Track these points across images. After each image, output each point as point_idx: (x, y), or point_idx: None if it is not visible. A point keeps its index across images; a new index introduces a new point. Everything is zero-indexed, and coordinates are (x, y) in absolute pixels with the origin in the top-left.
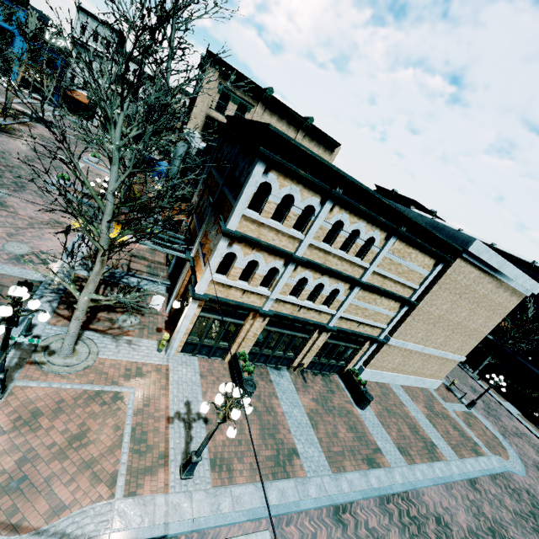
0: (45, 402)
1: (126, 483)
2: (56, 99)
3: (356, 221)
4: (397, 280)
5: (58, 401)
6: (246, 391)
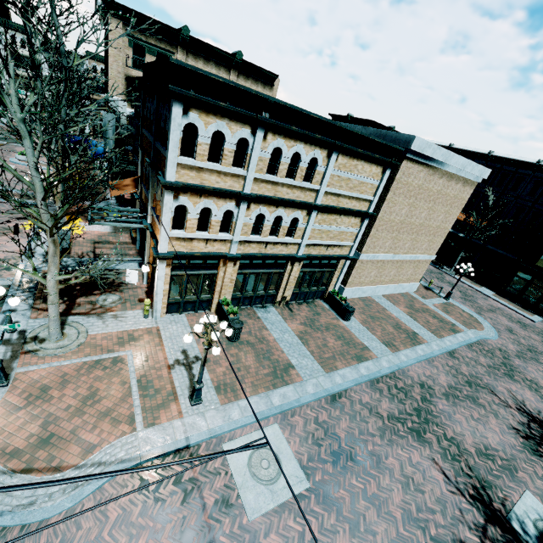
0: (50, 379)
1: (144, 419)
2: None
3: (294, 145)
4: (351, 196)
5: (62, 375)
6: (234, 328)
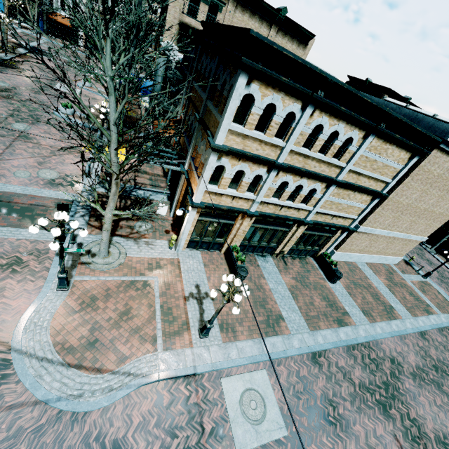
0: (97, 291)
1: (163, 342)
2: (41, 25)
3: (336, 123)
4: (371, 176)
5: (106, 289)
6: (240, 275)
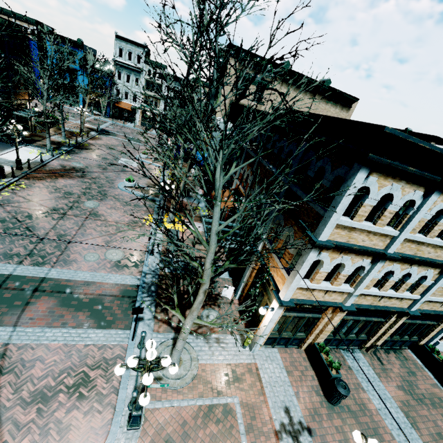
0: (172, 426)
1: None
2: (108, 112)
3: None
4: None
5: (182, 423)
6: (341, 394)
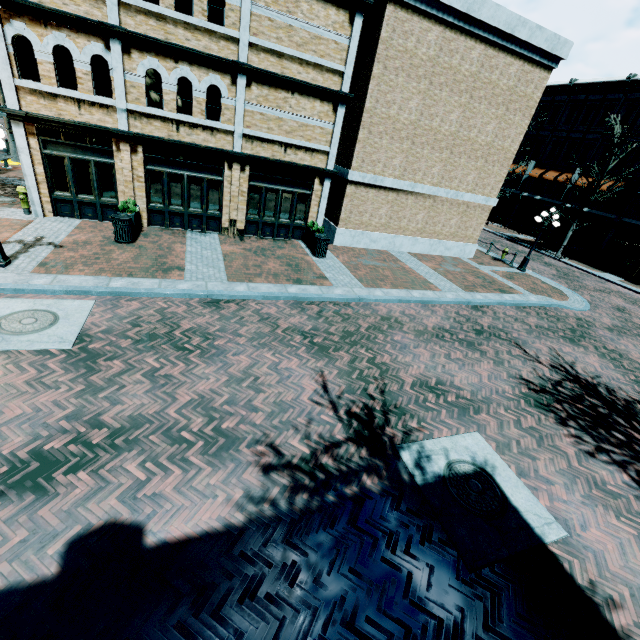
0: None
1: None
2: None
3: None
4: (303, 60)
5: None
6: (114, 220)
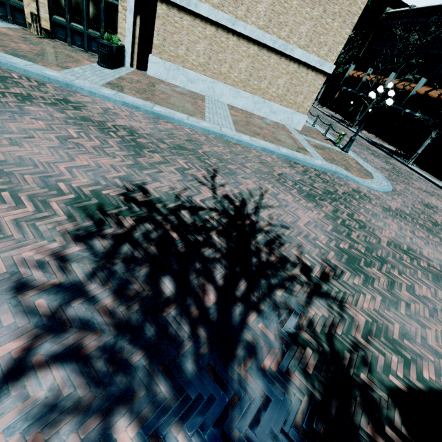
0: None
1: None
2: None
3: None
4: None
5: None
6: None
